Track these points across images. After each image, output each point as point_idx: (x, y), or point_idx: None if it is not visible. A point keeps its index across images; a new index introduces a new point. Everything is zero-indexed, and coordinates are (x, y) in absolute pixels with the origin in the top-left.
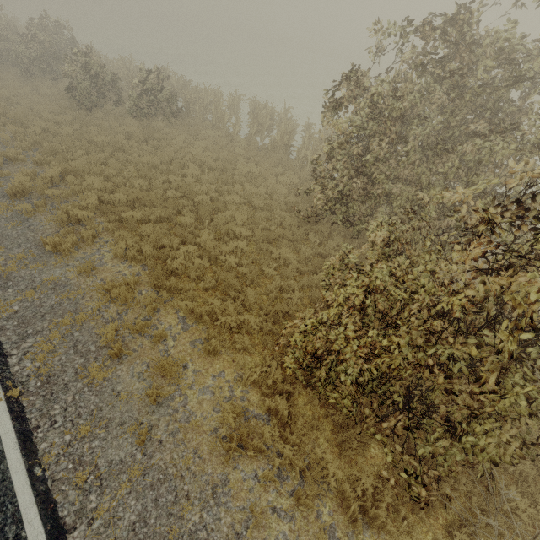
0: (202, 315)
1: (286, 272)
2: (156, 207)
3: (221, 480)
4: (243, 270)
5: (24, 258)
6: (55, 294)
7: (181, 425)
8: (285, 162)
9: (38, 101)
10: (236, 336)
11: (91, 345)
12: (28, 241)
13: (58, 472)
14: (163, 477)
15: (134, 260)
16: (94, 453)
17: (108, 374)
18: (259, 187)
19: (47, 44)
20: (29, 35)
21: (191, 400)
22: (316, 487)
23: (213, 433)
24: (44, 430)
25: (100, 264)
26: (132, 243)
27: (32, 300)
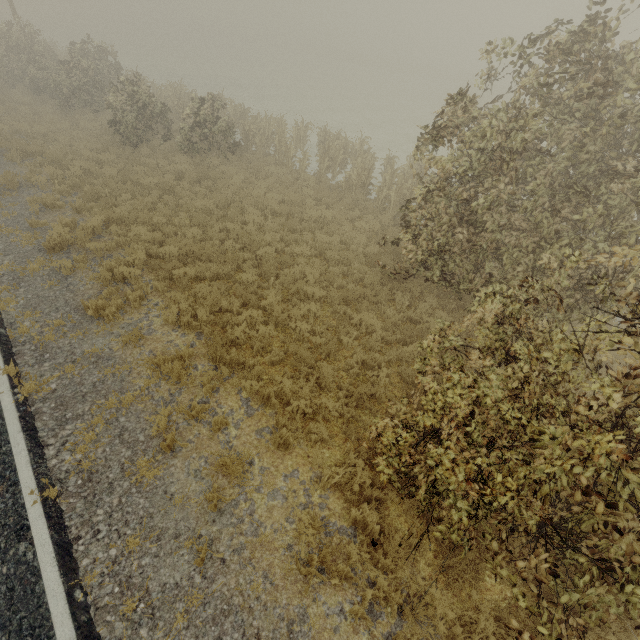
0: (270, 396)
1: (369, 343)
2: (212, 262)
3: (298, 615)
4: (317, 340)
5: (62, 325)
6: (97, 370)
7: (248, 540)
8: (362, 203)
9: (78, 137)
10: (311, 424)
11: (139, 434)
12: (67, 304)
13: (102, 596)
14: (227, 608)
15: (188, 327)
16: (145, 573)
17: (159, 470)
18: (333, 236)
19: (89, 72)
20: (69, 62)
21: (259, 507)
22: (419, 629)
23: (286, 551)
24: (85, 542)
25: (149, 332)
26: (185, 306)
27: (71, 377)
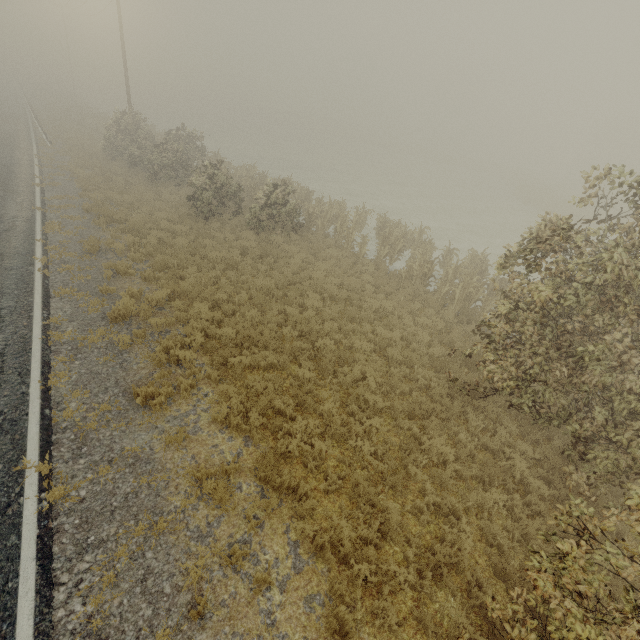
0: (324, 545)
1: (440, 476)
2: (267, 348)
3: None
4: (380, 465)
5: (107, 410)
6: (133, 475)
7: None
8: (422, 295)
9: (158, 207)
10: (376, 601)
11: (165, 581)
12: (117, 385)
13: None
14: None
15: (236, 428)
16: None
17: None
18: (394, 331)
19: (179, 153)
20: (164, 145)
21: None
22: None
23: None
24: None
25: (194, 430)
26: (236, 403)
27: (104, 482)
